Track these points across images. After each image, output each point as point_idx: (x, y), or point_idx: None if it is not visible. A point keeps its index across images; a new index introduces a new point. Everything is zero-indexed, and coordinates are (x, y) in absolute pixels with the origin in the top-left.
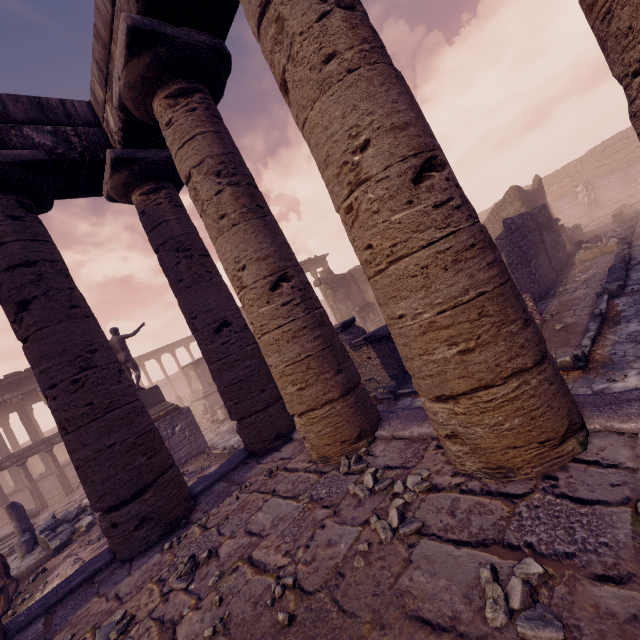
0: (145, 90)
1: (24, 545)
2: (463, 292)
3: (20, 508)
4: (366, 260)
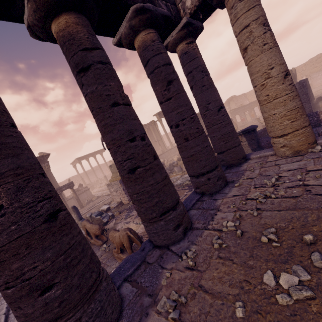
0: None
1: None
2: None
3: (77, 208)
4: None
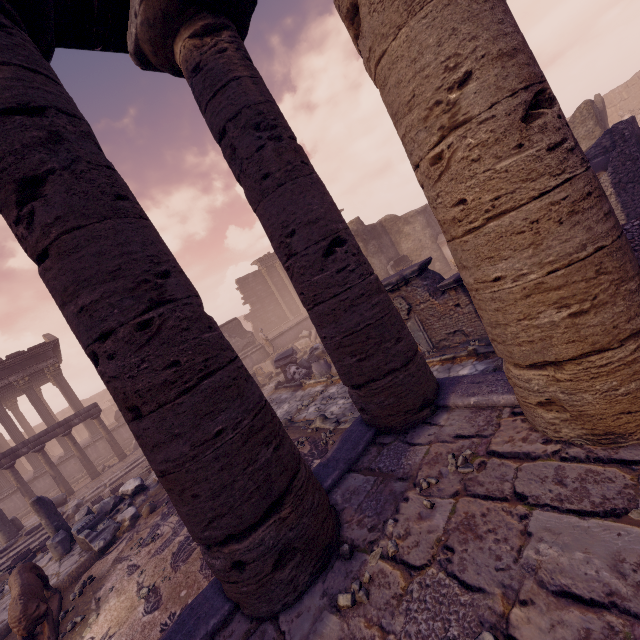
0: None
1: (59, 546)
2: None
3: (48, 503)
4: None
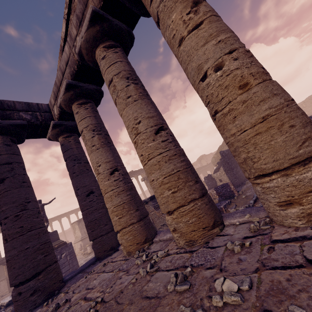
0: (70, 102)
1: None
2: (172, 170)
3: None
4: (141, 160)
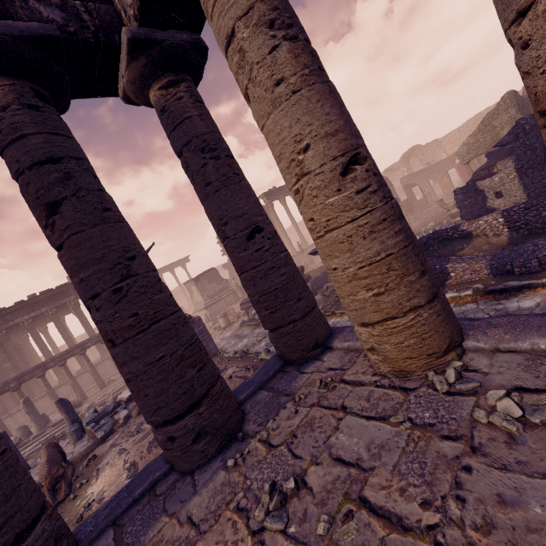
0: None
1: (74, 434)
2: None
3: (67, 403)
4: None
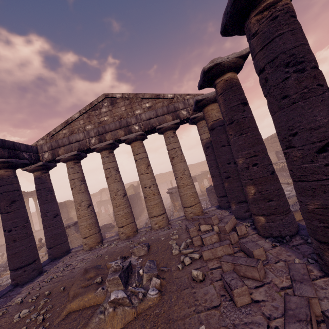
0: (69, 160)
1: None
2: (127, 211)
3: None
4: (115, 205)
